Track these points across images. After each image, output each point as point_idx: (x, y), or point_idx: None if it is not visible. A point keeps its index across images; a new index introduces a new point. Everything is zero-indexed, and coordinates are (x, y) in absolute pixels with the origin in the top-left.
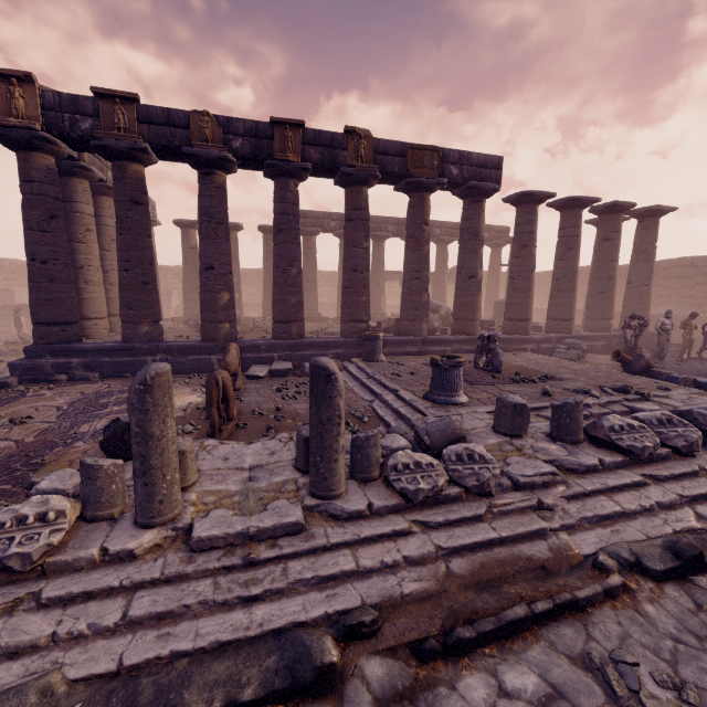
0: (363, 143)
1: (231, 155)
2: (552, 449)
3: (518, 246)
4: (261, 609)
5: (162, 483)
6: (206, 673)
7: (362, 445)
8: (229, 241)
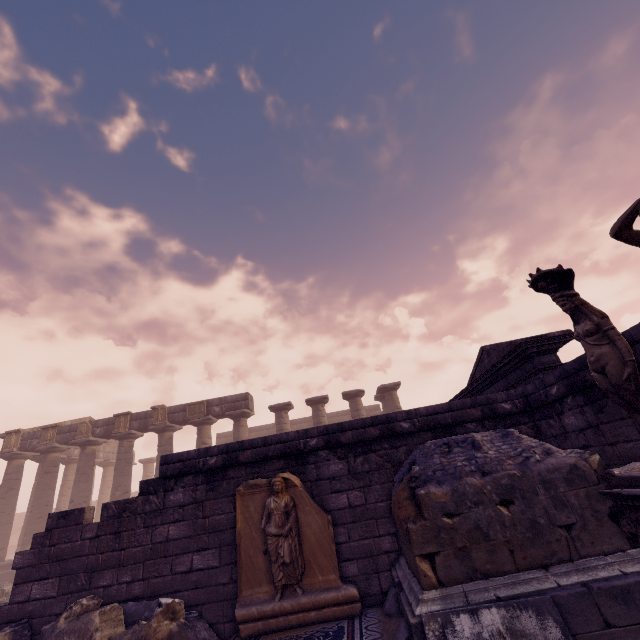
0: (160, 411)
1: (94, 437)
2: None
3: None
4: None
5: None
6: None
7: None
8: (89, 482)
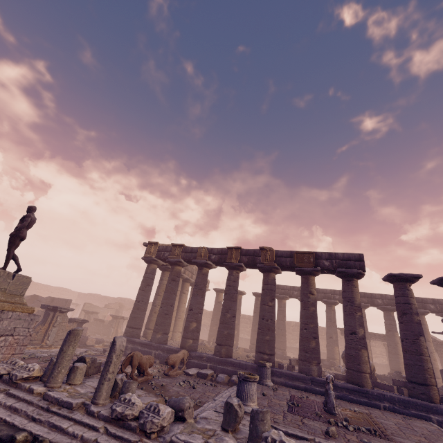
0: (268, 253)
1: (210, 261)
2: (227, 441)
3: (399, 313)
4: (32, 423)
5: (57, 370)
6: (1, 426)
7: (123, 385)
8: (203, 297)
